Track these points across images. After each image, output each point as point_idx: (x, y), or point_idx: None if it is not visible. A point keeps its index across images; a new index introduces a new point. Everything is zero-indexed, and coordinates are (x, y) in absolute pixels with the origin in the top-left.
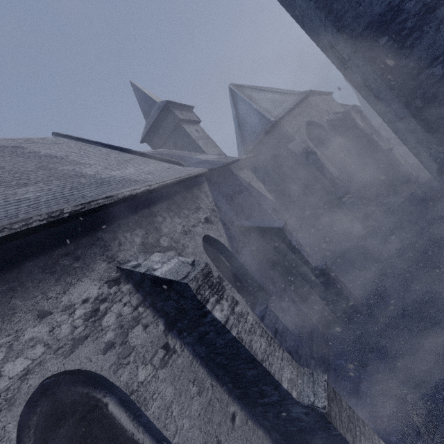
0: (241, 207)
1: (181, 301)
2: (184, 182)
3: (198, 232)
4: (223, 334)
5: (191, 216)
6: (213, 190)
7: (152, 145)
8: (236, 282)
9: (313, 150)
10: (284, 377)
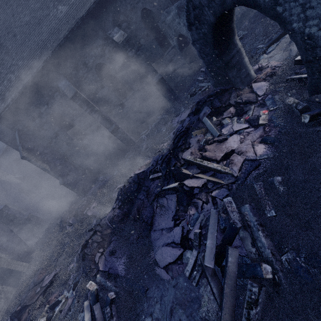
0: None
1: None
2: None
3: None
4: None
5: None
6: None
7: None
8: None
9: None
10: None
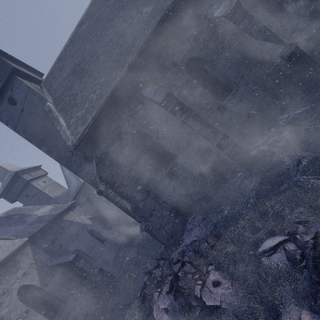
0: (60, 245)
1: None
2: (9, 255)
3: (15, 287)
4: None
5: (11, 278)
6: (34, 248)
7: (8, 199)
8: (44, 304)
9: None
10: None
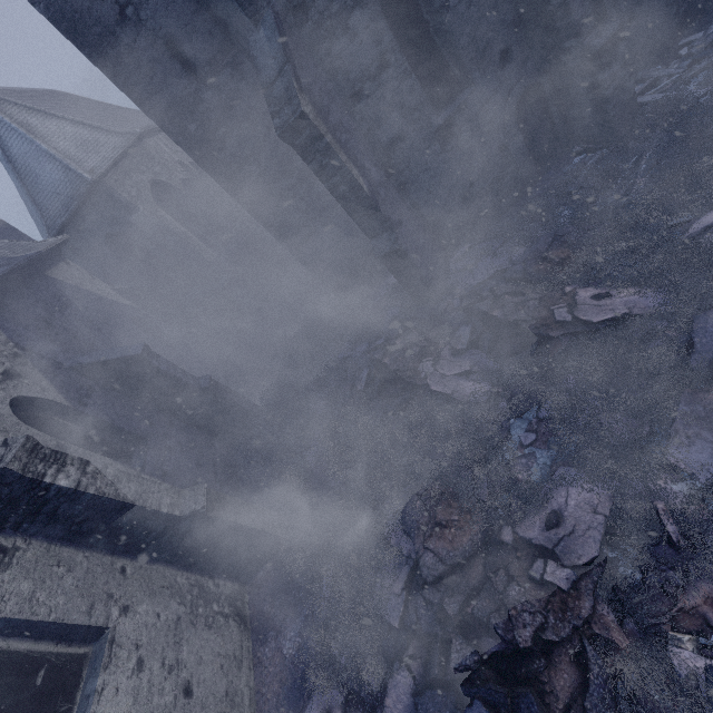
0: (71, 334)
1: (4, 491)
2: None
3: None
4: (79, 498)
5: None
6: (3, 321)
7: None
8: (92, 443)
9: (173, 224)
10: (163, 505)
